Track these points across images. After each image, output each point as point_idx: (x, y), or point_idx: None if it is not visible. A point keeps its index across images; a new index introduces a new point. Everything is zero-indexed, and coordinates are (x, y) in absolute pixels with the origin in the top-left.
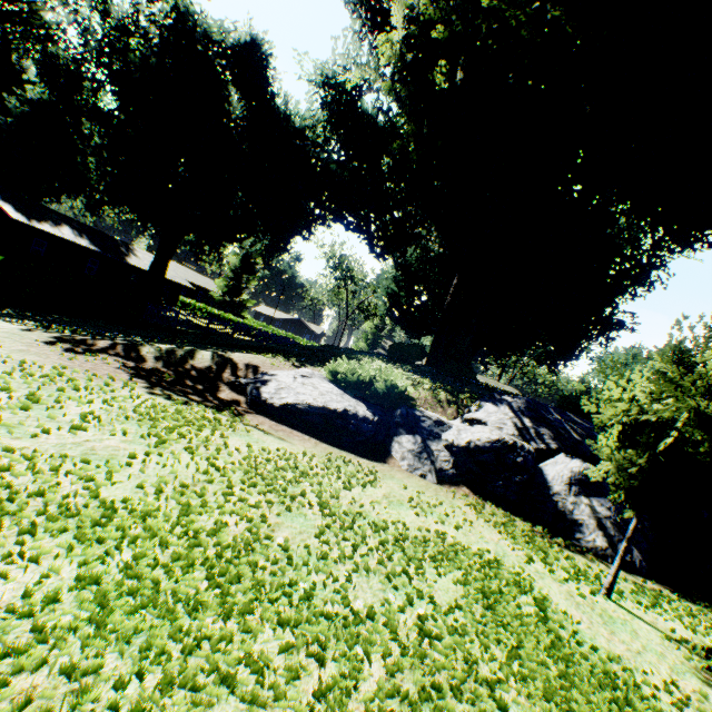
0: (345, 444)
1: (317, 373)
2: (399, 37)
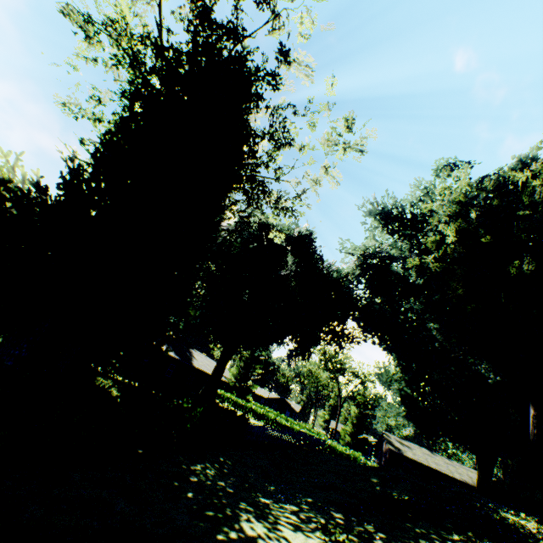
0: None
1: None
2: (450, 240)
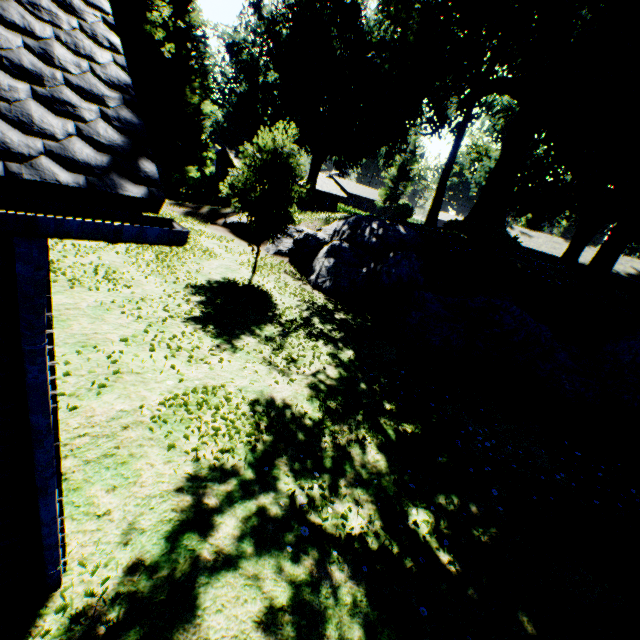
0: (244, 238)
1: None
2: None
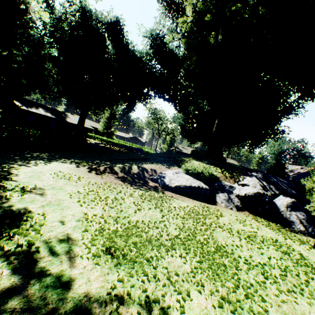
0: (201, 199)
1: (180, 171)
2: (190, 19)
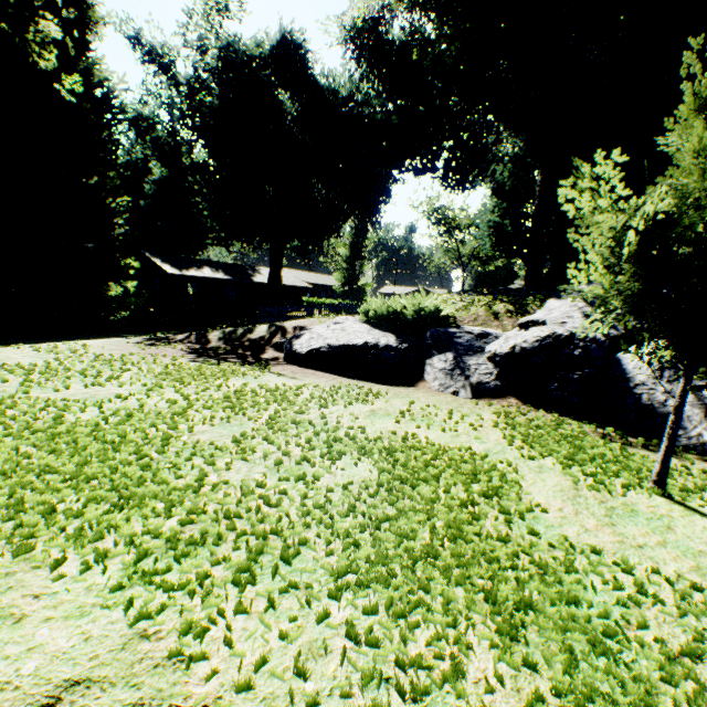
0: (367, 375)
1: (351, 317)
2: None
